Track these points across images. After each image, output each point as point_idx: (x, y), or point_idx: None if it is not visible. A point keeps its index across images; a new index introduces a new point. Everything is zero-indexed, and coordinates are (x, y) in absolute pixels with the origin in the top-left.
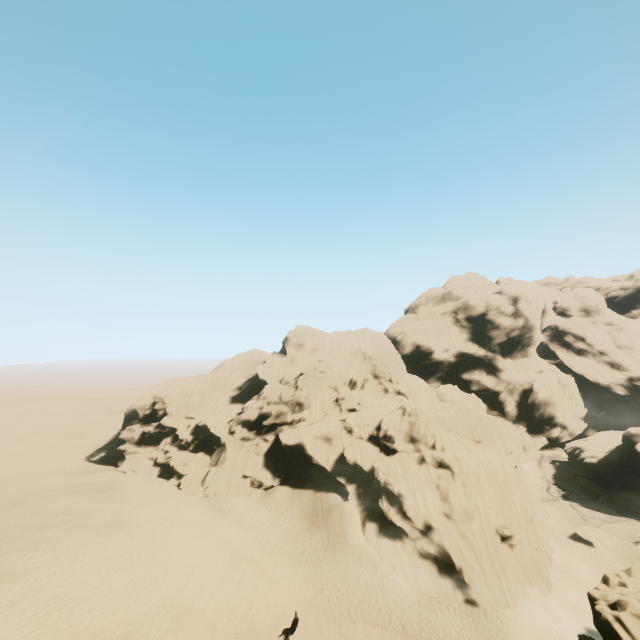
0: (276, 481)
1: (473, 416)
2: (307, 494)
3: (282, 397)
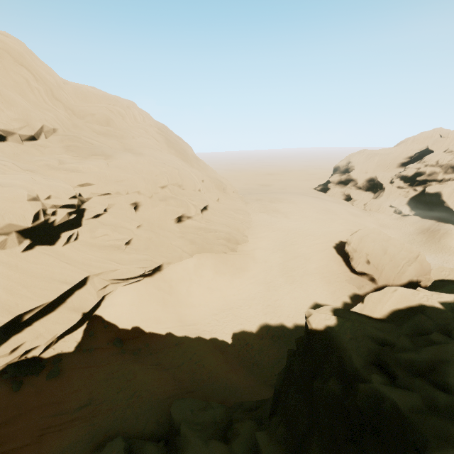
0: (411, 213)
1: None
2: (429, 222)
3: (439, 161)
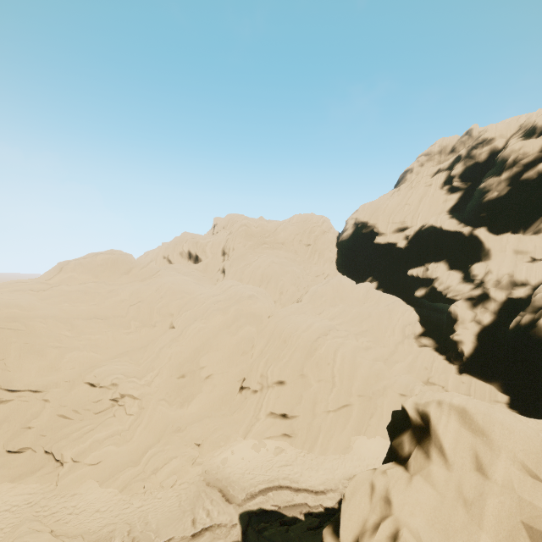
0: None
1: (231, 300)
2: None
3: None
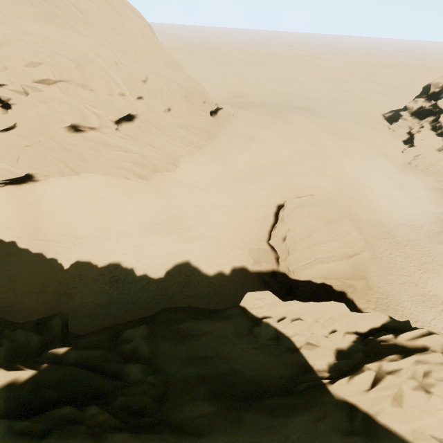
0: None
1: None
2: None
3: None
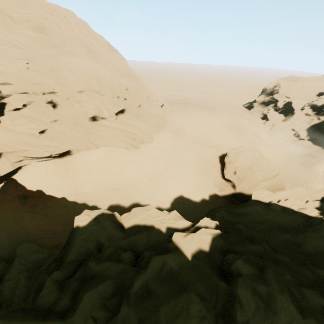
0: (307, 138)
1: None
2: (316, 148)
3: None
